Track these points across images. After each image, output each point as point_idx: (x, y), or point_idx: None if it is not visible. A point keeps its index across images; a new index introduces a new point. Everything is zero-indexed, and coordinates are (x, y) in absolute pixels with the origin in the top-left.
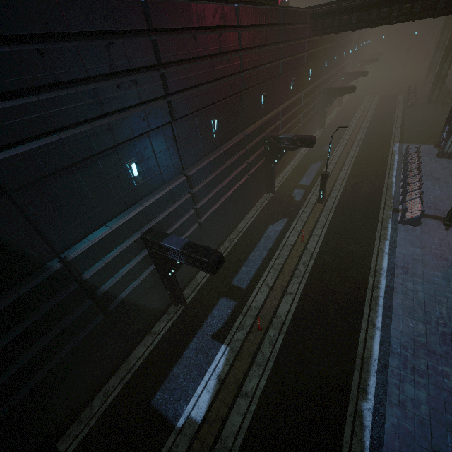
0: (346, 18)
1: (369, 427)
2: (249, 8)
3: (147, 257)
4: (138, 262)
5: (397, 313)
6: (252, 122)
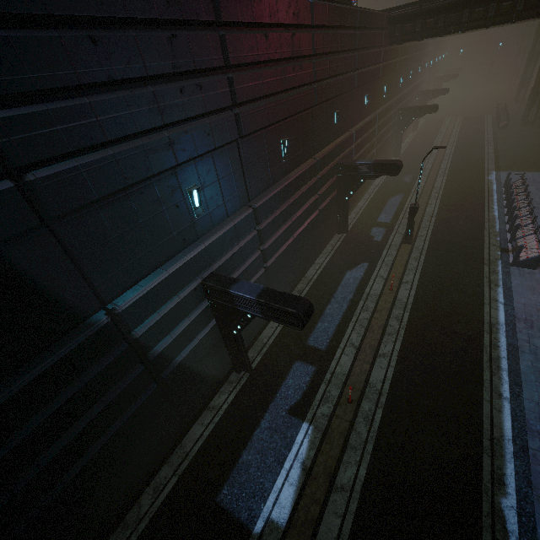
0: (431, 22)
1: (515, 533)
2: (324, 5)
3: (208, 310)
4: (196, 316)
5: (528, 379)
6: (324, 145)
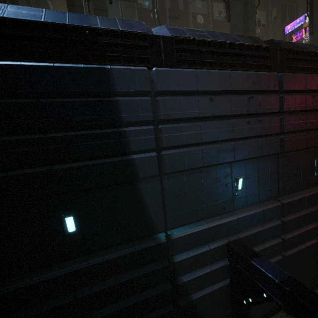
0: None
1: None
2: None
3: (226, 267)
4: (216, 268)
5: None
6: None
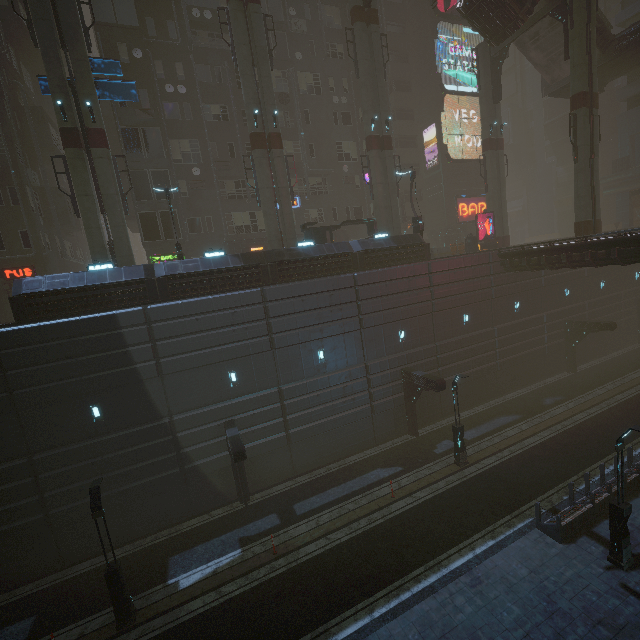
0: (535, 259)
1: None
2: (372, 273)
3: (226, 442)
4: (216, 442)
5: (408, 617)
6: (381, 354)
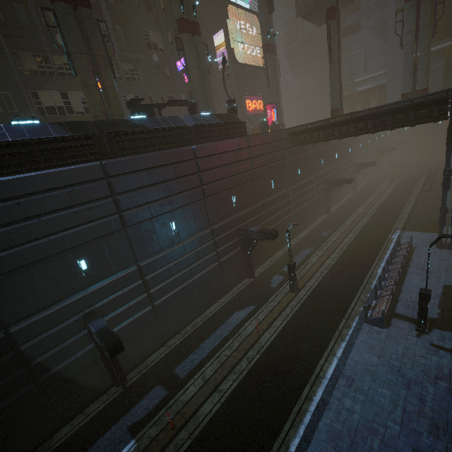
0: (315, 134)
1: None
2: (208, 146)
3: (88, 335)
4: (77, 339)
5: (319, 437)
6: (222, 218)
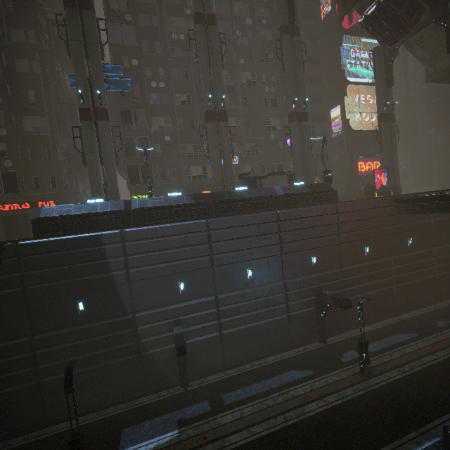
0: (426, 204)
1: None
2: (292, 211)
3: (173, 336)
4: (166, 336)
5: None
6: (297, 275)
